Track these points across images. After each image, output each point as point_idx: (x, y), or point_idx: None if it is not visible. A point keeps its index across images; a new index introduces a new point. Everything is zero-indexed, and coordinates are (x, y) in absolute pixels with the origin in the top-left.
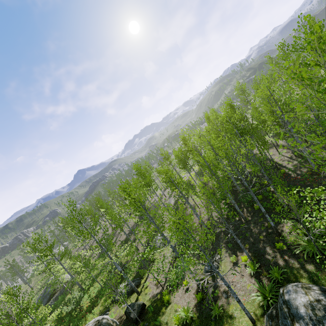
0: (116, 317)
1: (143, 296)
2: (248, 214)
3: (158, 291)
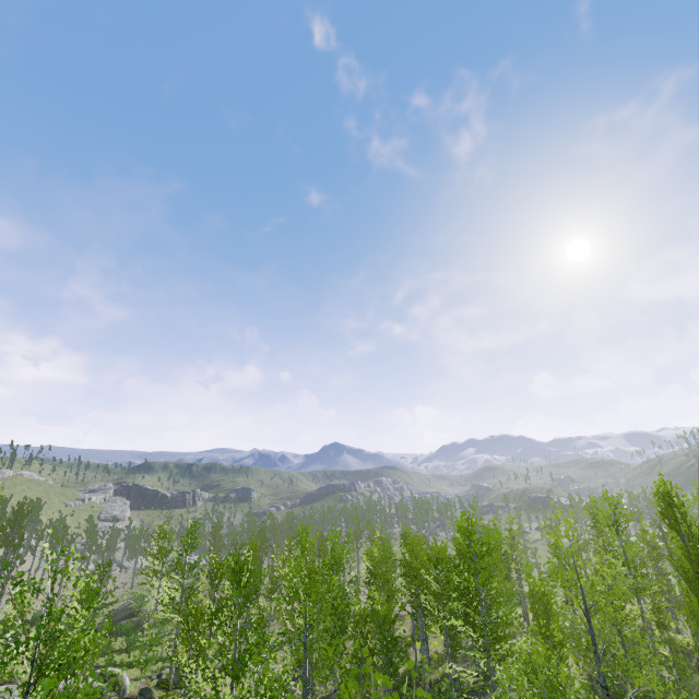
0: (133, 692)
1: None
2: None
3: None
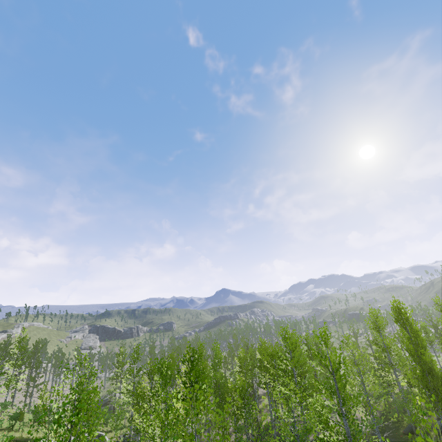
0: None
1: None
2: None
3: None
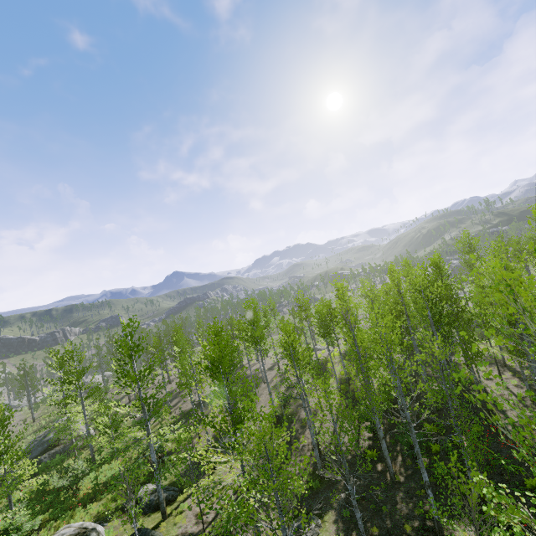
0: None
1: (170, 525)
2: (402, 469)
3: (195, 529)
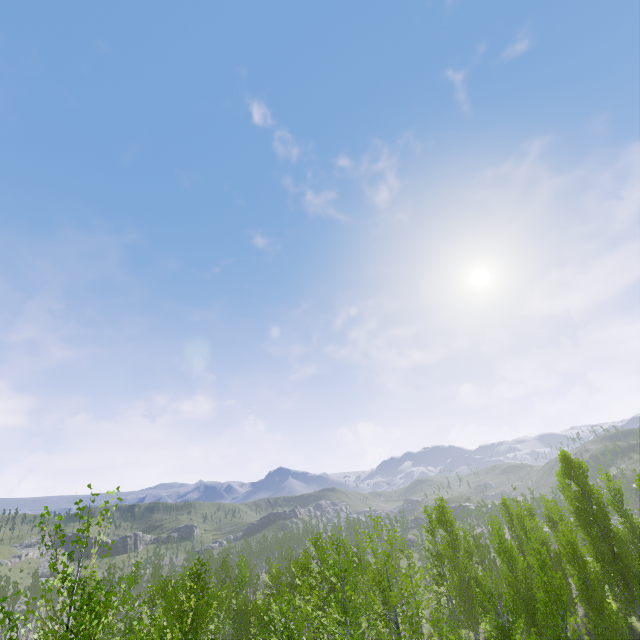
0: None
1: None
2: None
3: None
